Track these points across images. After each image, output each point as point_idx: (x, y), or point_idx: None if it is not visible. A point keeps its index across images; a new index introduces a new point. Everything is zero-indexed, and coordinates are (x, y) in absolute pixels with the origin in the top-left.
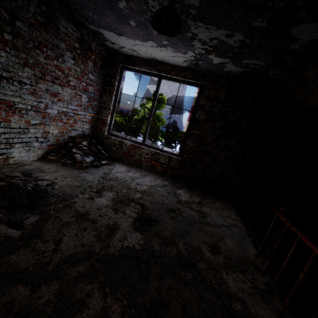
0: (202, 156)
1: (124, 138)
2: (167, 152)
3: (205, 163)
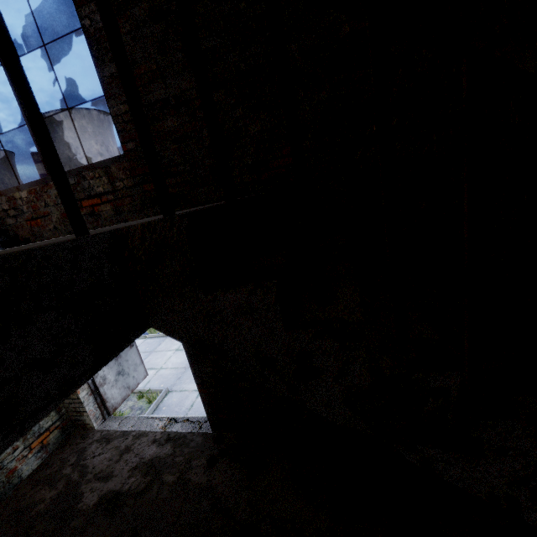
0: (160, 121)
1: (17, 190)
2: (102, 165)
3: (176, 134)
